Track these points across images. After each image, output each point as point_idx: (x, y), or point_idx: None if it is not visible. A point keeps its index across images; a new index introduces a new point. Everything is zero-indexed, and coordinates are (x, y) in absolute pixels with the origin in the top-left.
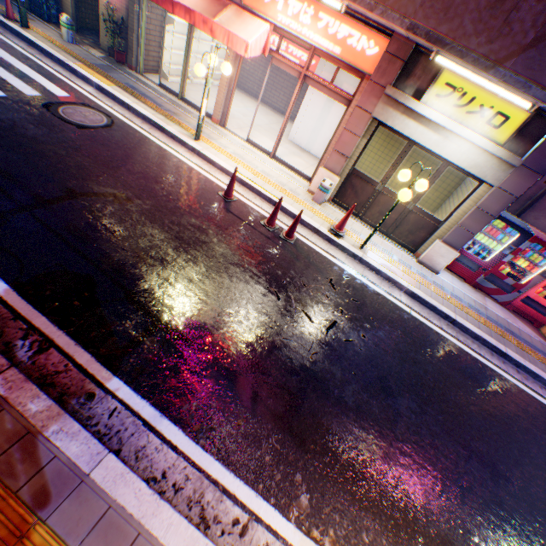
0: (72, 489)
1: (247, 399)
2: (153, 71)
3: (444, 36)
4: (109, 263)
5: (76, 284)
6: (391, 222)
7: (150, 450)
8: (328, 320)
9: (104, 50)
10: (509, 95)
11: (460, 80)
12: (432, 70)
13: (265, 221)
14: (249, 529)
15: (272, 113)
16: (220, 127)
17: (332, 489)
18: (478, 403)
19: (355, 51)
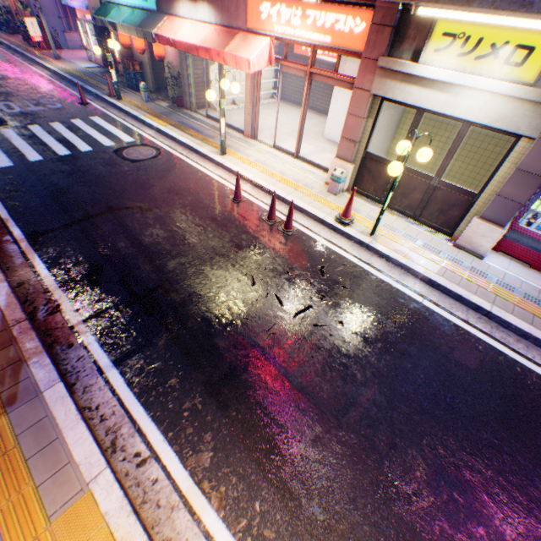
0: (31, 399)
1: (187, 364)
2: (205, 106)
3: None
4: (118, 256)
5: (90, 271)
6: (416, 203)
7: (95, 388)
8: (301, 305)
9: (172, 101)
10: (517, 21)
11: (459, 25)
12: (427, 24)
13: (267, 216)
14: (147, 463)
15: (315, 117)
16: (251, 140)
17: (239, 454)
18: (491, 413)
19: (344, 34)
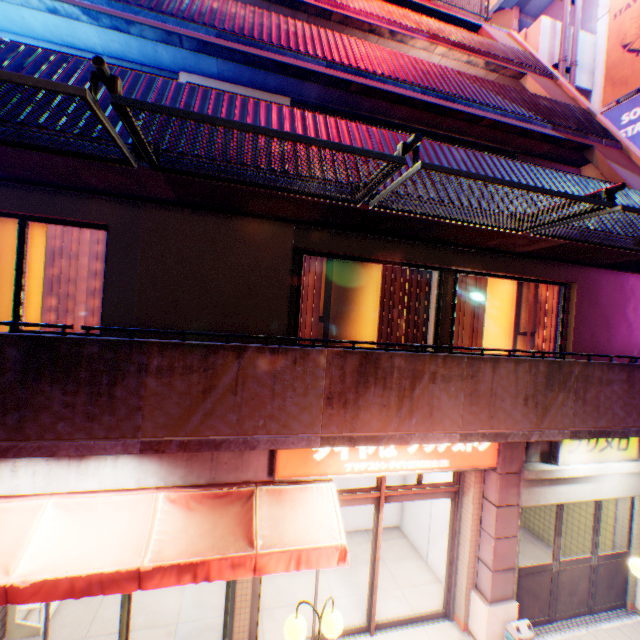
0: None
1: None
2: None
3: (605, 426)
4: None
5: None
6: (584, 591)
7: None
8: None
9: None
10: None
11: None
12: None
13: None
14: None
15: None
16: None
17: None
18: None
19: (465, 453)
